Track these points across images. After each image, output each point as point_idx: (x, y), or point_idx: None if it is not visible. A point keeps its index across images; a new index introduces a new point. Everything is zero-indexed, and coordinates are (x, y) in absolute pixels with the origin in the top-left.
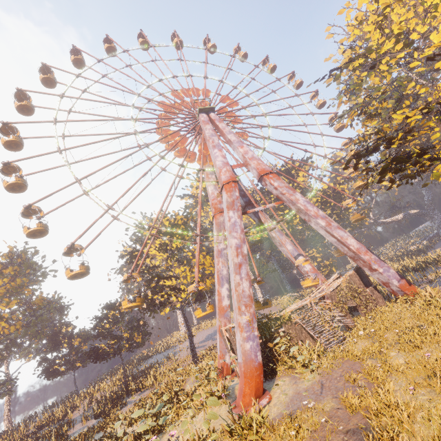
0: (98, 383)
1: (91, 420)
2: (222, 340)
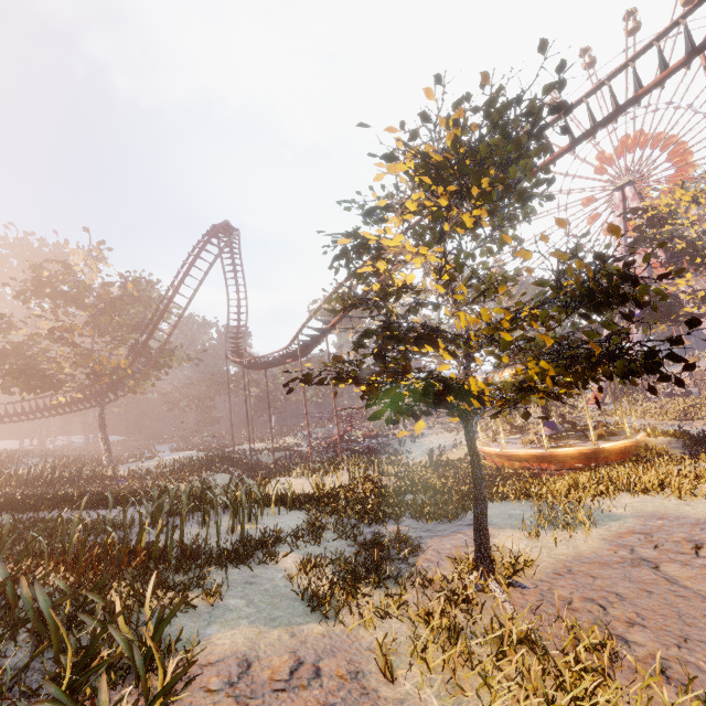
0: None
1: None
2: None
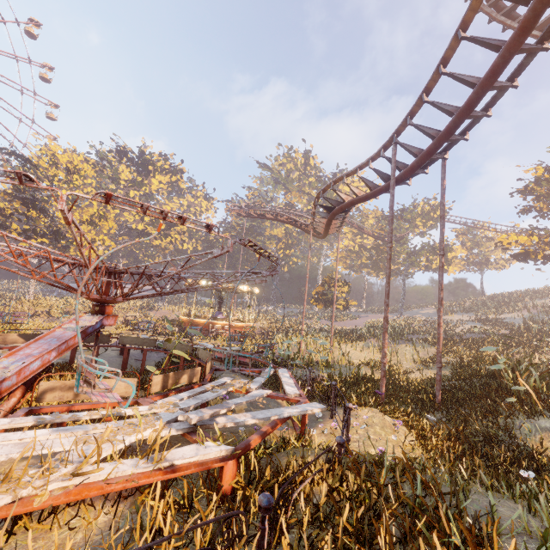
0: None
1: None
2: None
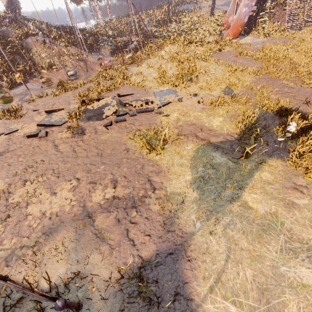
0: (152, 10)
1: (152, 28)
2: (233, 5)
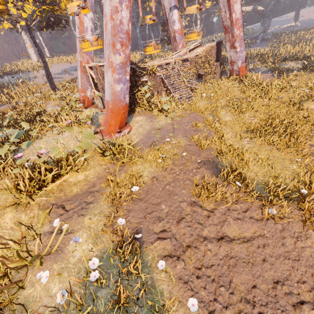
0: None
1: None
2: (84, 77)
